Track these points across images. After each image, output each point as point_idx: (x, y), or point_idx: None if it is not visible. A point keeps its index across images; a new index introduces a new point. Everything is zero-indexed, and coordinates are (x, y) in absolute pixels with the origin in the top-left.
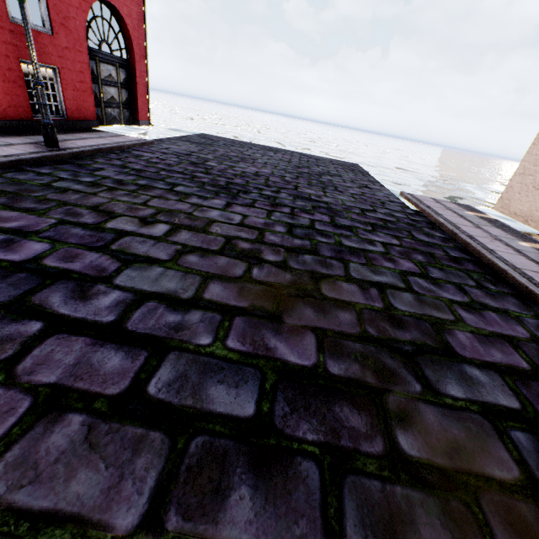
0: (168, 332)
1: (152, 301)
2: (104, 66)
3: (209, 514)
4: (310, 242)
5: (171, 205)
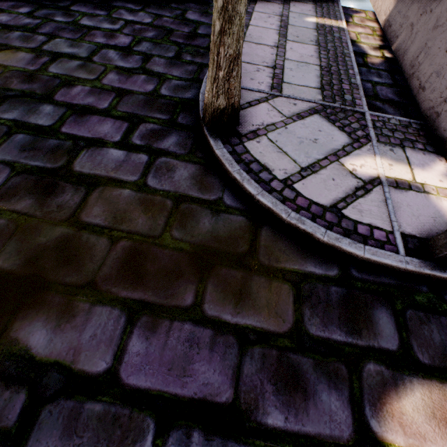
0: None
1: None
2: None
3: None
4: (41, 21)
5: None
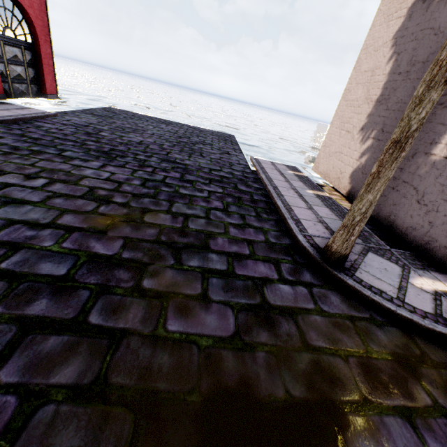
0: (24, 240)
1: (18, 224)
2: (9, 49)
3: (21, 308)
4: (155, 190)
5: (55, 165)
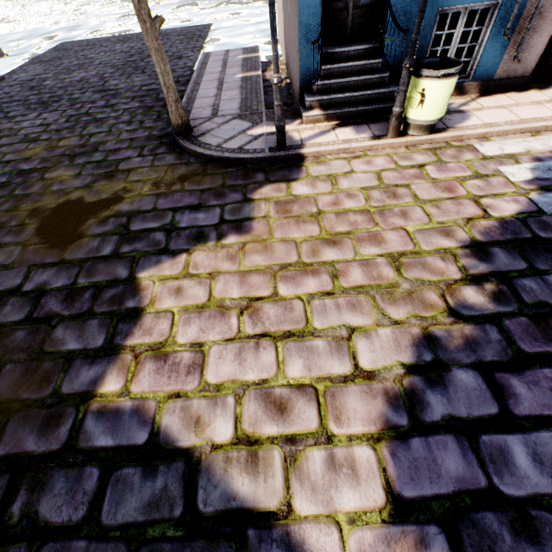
0: None
1: None
2: None
3: None
4: (75, 123)
5: (2, 127)
